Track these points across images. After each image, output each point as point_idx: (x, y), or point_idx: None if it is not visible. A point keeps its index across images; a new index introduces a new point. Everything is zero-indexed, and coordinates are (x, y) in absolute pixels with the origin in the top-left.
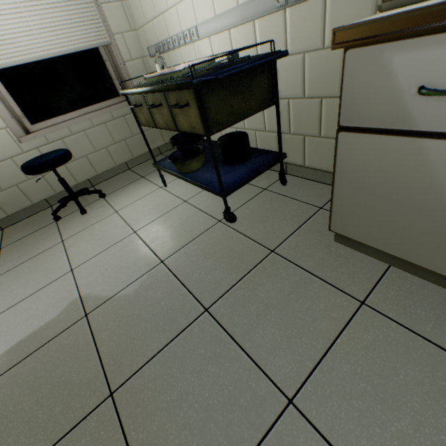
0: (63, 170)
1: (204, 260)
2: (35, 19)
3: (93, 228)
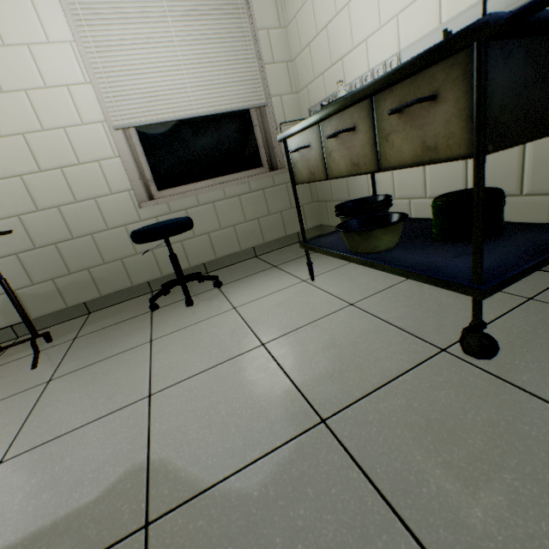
0: (177, 247)
1: (438, 444)
2: (193, 77)
3: (197, 327)
